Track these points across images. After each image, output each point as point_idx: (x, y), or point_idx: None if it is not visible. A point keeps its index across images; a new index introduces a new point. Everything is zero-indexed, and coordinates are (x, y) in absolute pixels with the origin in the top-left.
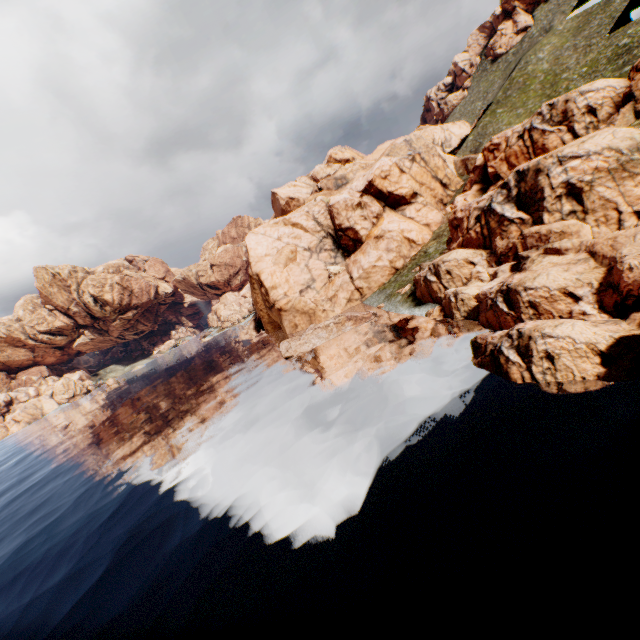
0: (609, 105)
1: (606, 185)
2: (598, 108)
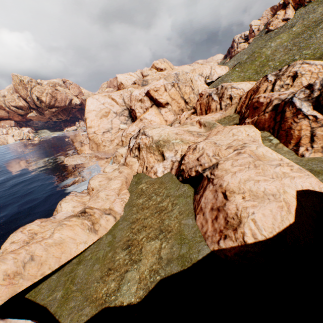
0: (238, 98)
1: (145, 151)
2: (233, 98)
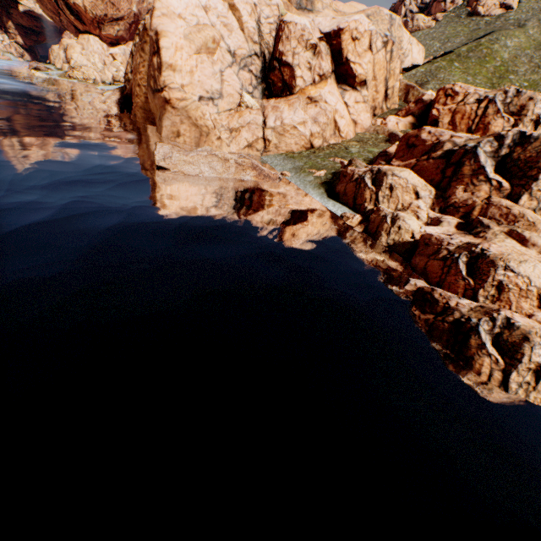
0: None
1: None
2: None
